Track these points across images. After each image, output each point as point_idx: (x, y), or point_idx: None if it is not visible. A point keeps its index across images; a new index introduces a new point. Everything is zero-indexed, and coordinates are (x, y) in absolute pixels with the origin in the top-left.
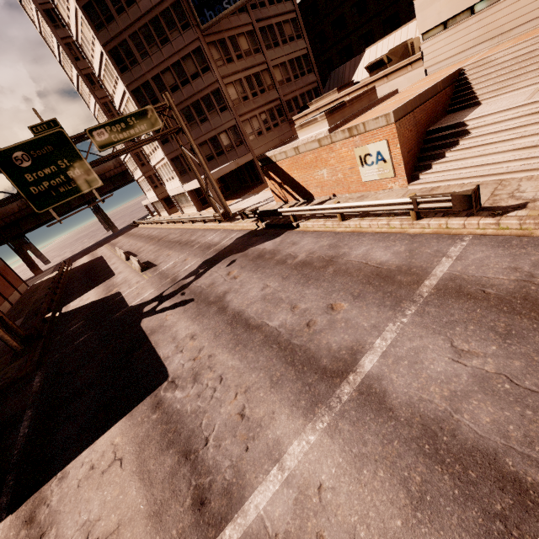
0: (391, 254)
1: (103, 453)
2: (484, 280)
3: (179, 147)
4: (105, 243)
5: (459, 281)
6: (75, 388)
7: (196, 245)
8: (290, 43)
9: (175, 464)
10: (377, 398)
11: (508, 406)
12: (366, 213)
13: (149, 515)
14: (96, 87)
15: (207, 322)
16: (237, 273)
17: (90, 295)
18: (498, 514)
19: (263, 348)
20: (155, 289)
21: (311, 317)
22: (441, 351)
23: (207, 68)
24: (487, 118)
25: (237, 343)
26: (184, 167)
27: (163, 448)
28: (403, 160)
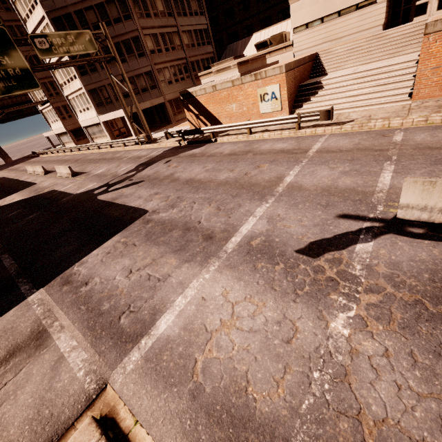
0: (287, 144)
1: (114, 247)
2: (339, 147)
3: (109, 75)
4: (0, 170)
5: (327, 148)
6: (52, 235)
7: (124, 158)
8: (195, 16)
9: (181, 234)
10: (298, 187)
11: (356, 177)
12: (265, 130)
13: (175, 251)
14: (0, 8)
15: (166, 187)
16: (176, 165)
17: (14, 197)
18: (358, 200)
19: (219, 187)
20: (97, 182)
21: (246, 172)
22: (324, 169)
23: (129, 16)
24: (332, 80)
25: (198, 189)
26: (101, 99)
27: (167, 232)
28: (288, 99)
